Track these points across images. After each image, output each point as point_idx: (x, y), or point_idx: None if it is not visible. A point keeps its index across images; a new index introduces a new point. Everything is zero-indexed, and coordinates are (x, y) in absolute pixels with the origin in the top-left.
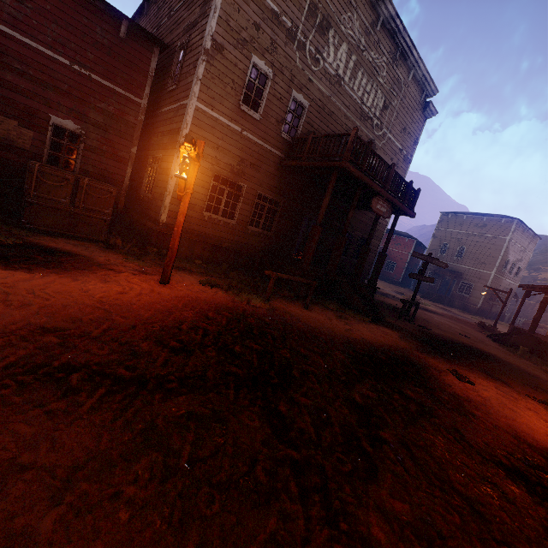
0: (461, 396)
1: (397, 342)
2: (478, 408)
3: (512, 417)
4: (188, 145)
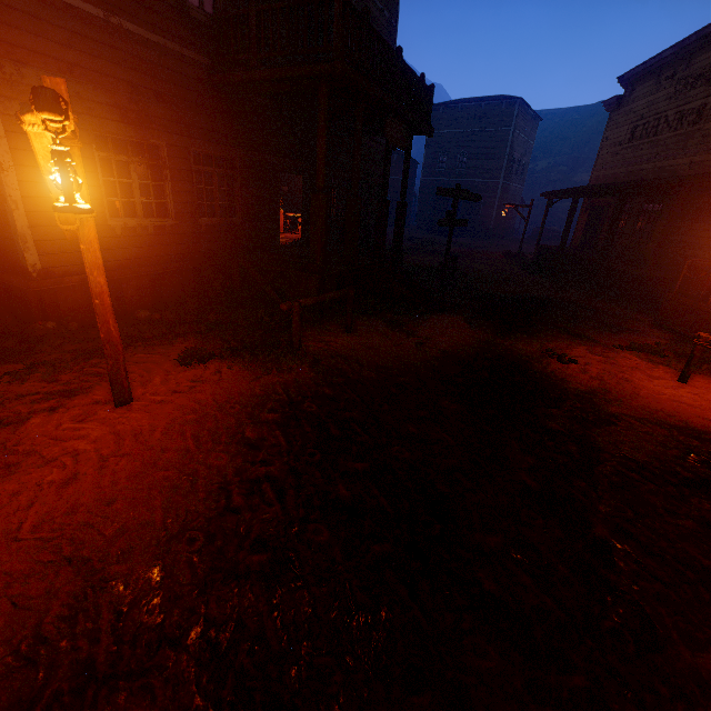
0: (584, 390)
1: (472, 333)
2: (607, 400)
3: (634, 393)
4: (52, 118)
